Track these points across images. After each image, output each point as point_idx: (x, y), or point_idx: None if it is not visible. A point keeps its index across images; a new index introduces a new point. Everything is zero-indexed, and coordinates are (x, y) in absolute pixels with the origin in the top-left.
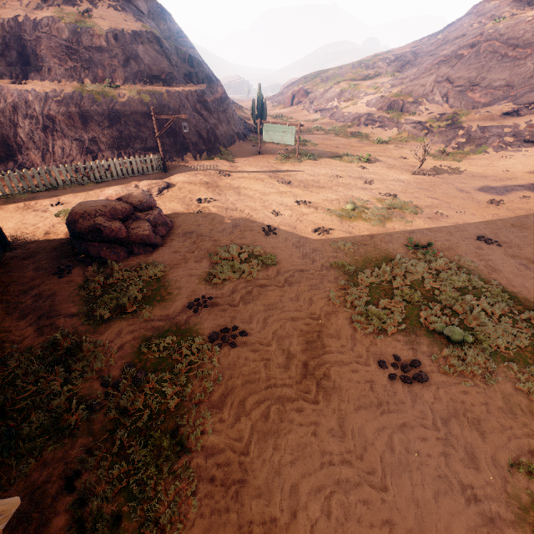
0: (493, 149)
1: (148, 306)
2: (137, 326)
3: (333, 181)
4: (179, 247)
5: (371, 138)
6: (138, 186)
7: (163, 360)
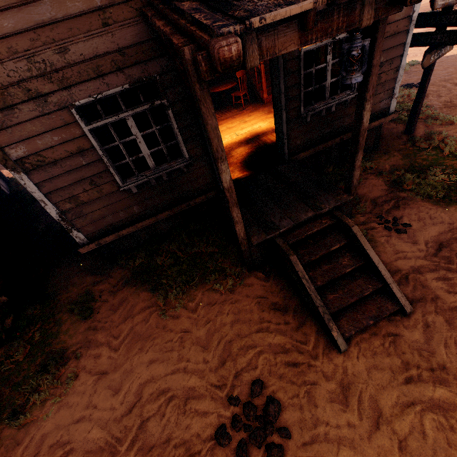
0: None
1: None
2: None
3: None
4: None
5: None
6: None
7: None
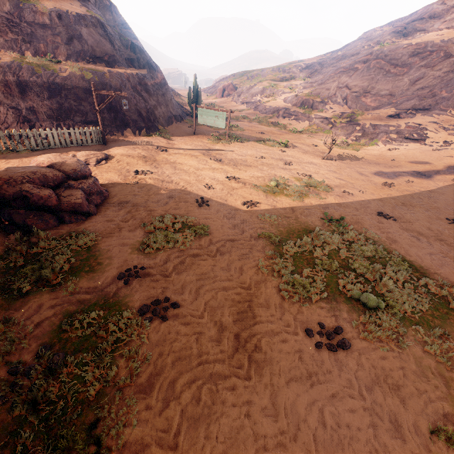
0: (382, 143)
1: (74, 278)
2: (60, 300)
3: (258, 161)
4: (114, 216)
5: (288, 128)
6: (75, 156)
7: (86, 339)
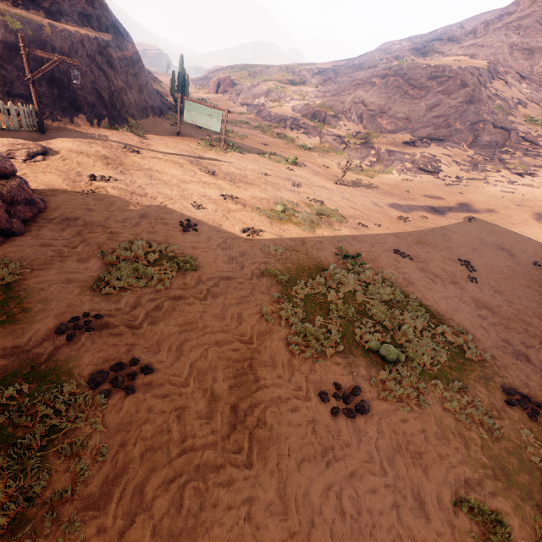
0: (397, 172)
1: None
2: None
3: (261, 178)
4: (53, 238)
5: (297, 142)
6: None
7: None
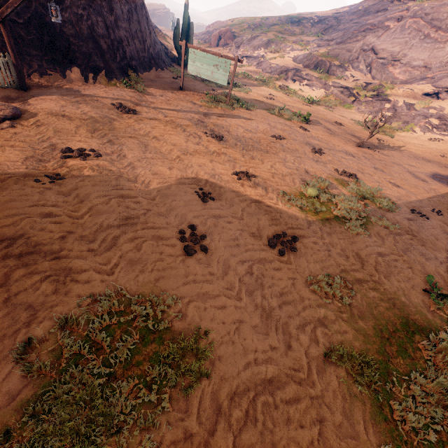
0: (420, 129)
1: None
2: None
3: (276, 143)
4: None
5: (300, 95)
6: None
7: None
